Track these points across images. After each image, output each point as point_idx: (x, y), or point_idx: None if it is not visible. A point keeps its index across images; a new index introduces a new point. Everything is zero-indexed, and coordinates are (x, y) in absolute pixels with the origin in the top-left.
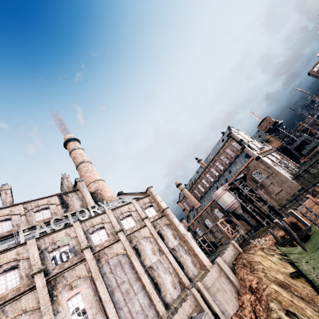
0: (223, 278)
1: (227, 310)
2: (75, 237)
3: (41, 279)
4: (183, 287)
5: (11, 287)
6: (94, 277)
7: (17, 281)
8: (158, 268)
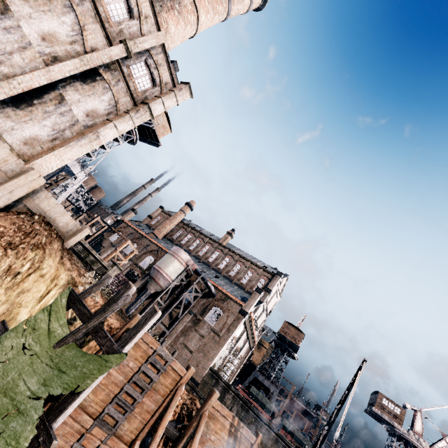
0: None
1: None
2: None
3: None
4: None
5: None
6: None
7: None
8: (5, 31)
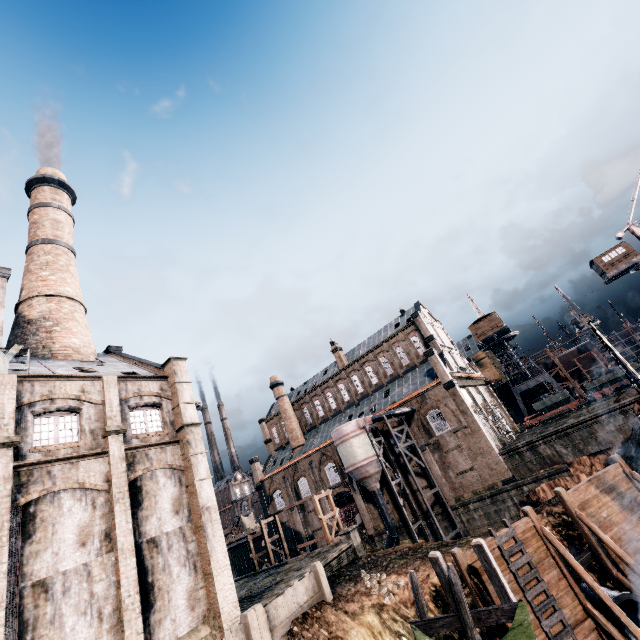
0: None
1: None
2: None
3: None
4: None
5: None
6: None
7: None
8: (66, 594)
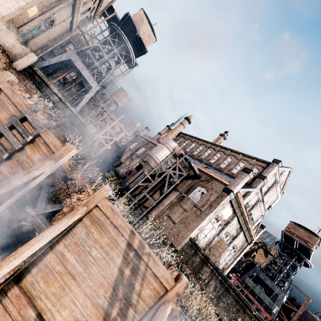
0: None
1: None
2: None
3: None
4: None
5: None
6: None
7: None
8: None
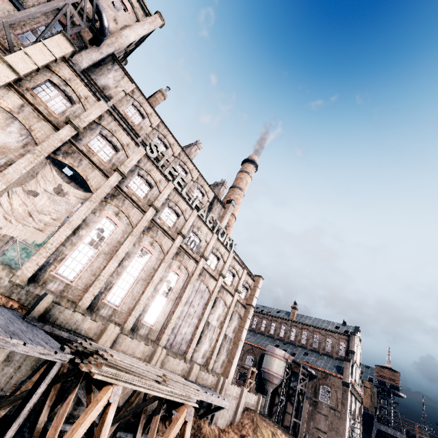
0: (234, 403)
1: (218, 420)
2: (207, 242)
3: (179, 241)
4: (205, 364)
5: (167, 223)
6: (191, 280)
7: (171, 224)
8: (210, 331)
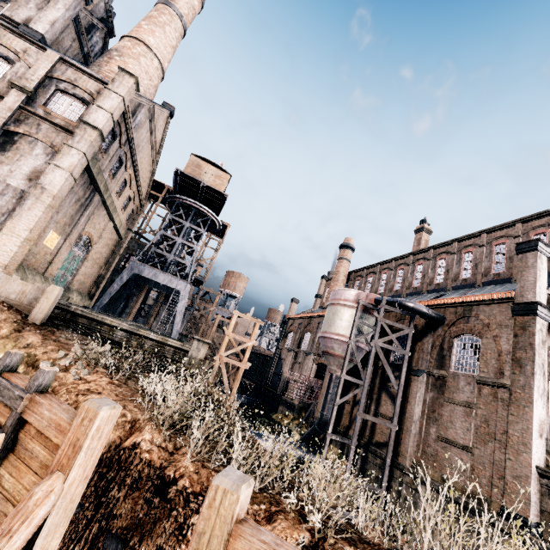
0: None
1: None
2: None
3: None
4: None
5: None
6: None
7: None
8: None
